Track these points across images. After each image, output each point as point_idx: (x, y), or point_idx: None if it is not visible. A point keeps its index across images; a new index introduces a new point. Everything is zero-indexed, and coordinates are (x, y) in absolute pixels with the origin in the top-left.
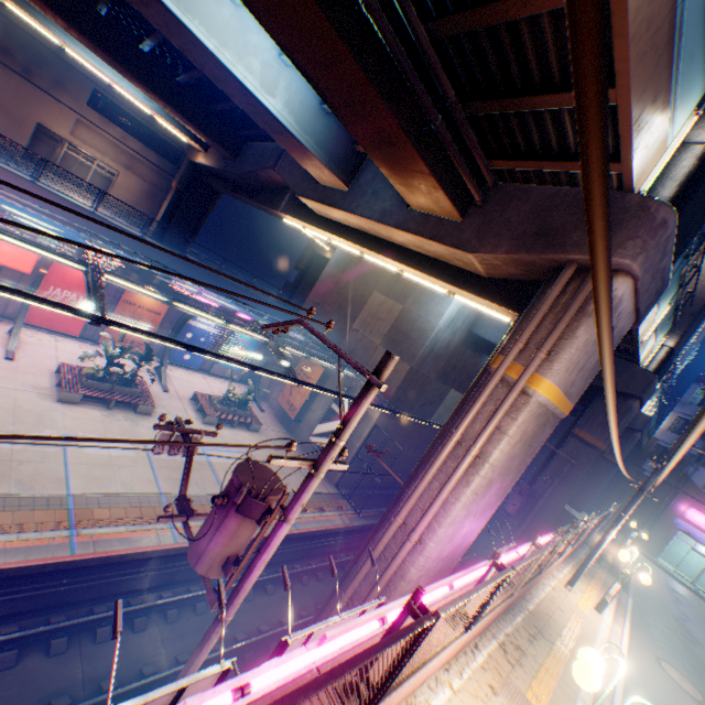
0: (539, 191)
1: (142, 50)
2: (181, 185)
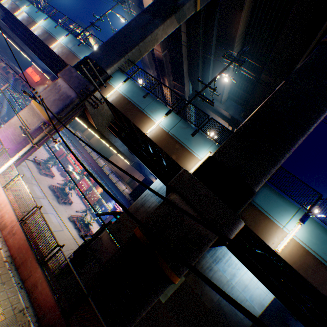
0: None
1: None
2: (143, 180)
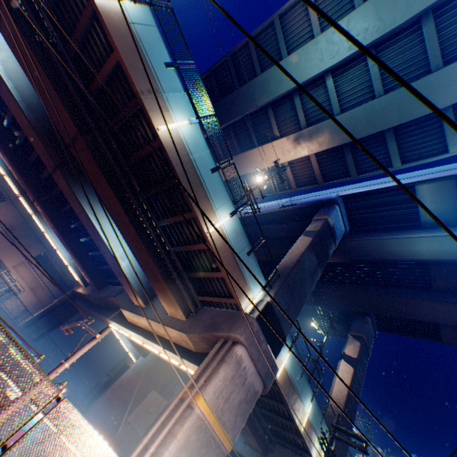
0: (216, 309)
1: (81, 240)
2: (60, 301)
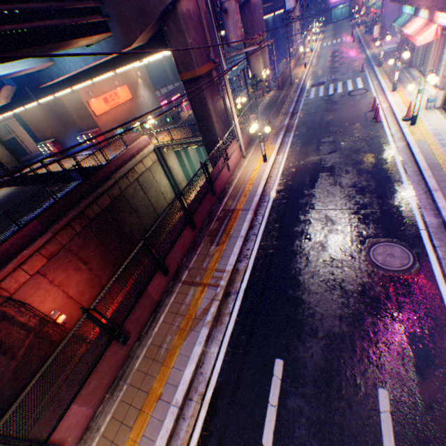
0: None
1: None
2: (168, 62)
